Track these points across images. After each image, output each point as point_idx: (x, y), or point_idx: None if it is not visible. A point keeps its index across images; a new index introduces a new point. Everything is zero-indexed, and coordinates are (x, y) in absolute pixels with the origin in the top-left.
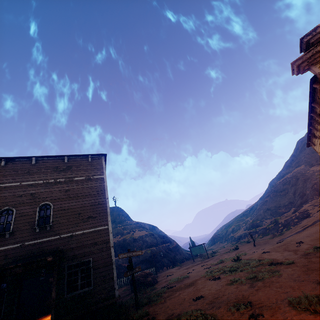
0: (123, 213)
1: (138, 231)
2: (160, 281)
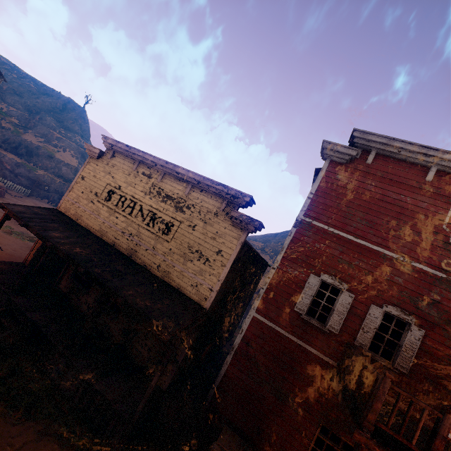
0: (83, 123)
1: (69, 155)
2: (4, 198)
